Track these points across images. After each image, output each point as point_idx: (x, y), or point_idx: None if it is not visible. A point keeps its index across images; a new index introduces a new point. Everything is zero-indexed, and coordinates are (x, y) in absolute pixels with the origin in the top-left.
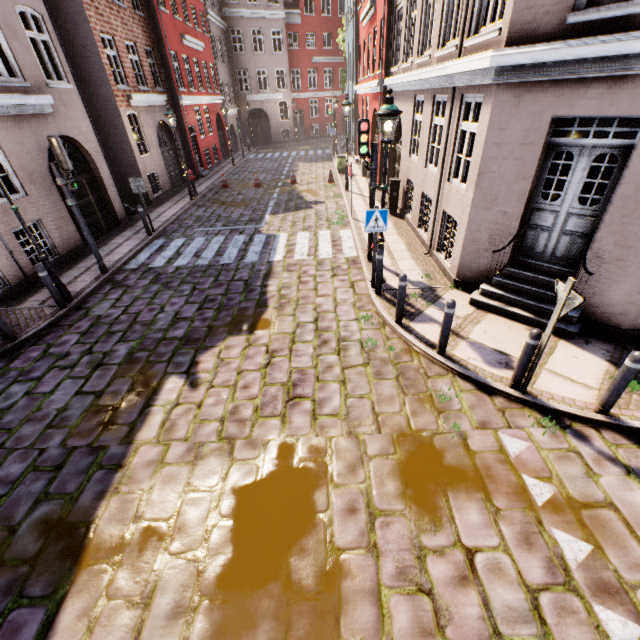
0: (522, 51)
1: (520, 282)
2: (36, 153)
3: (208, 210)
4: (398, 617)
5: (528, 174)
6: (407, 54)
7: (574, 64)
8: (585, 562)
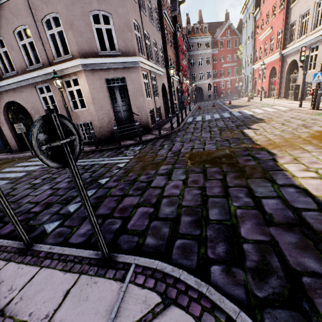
0: None
1: None
2: (160, 86)
3: (200, 112)
4: None
5: None
6: (299, 36)
7: None
8: None
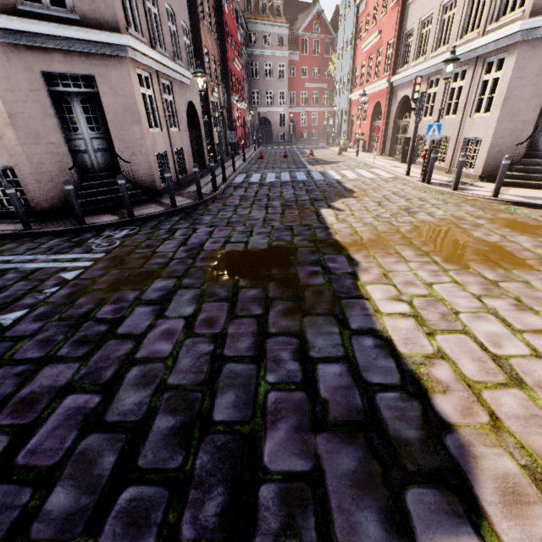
0: None
1: (534, 166)
2: (183, 107)
3: (261, 165)
4: None
5: (541, 93)
6: (416, 56)
7: None
8: None
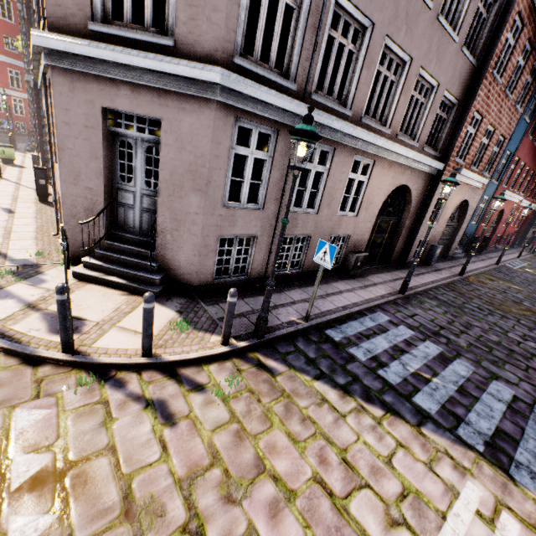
0: (57, 38)
1: (118, 253)
2: None
3: None
4: None
5: (99, 154)
6: None
7: (104, 65)
8: None
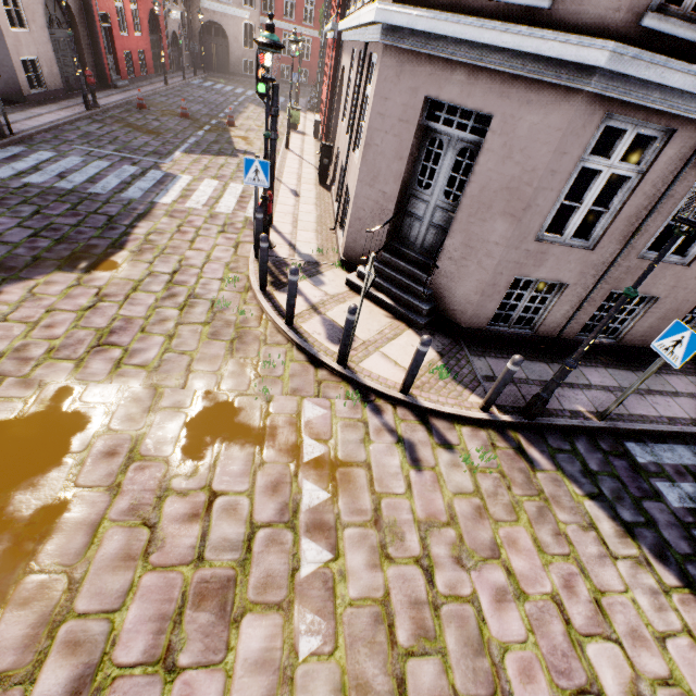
0: (401, 11)
1: (392, 269)
2: None
3: (104, 128)
4: (108, 545)
5: (404, 155)
6: None
7: (444, 41)
8: (316, 507)
